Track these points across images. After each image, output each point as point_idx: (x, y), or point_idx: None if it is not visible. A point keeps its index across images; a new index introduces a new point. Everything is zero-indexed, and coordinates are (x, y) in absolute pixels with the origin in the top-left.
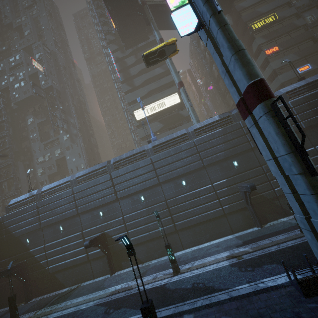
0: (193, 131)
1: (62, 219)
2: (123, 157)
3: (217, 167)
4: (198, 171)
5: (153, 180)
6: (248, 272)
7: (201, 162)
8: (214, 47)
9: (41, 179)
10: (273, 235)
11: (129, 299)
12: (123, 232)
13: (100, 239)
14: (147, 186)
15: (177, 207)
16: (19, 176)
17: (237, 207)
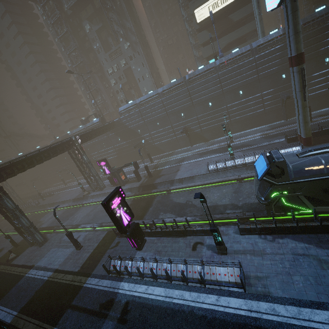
0: (256, 47)
1: (158, 119)
2: (196, 74)
3: (269, 80)
4: (253, 83)
5: (219, 91)
6: (269, 139)
7: (257, 76)
8: (287, 16)
9: (116, 88)
10: (290, 124)
11: (209, 151)
12: (197, 125)
13: (185, 129)
14: (214, 96)
15: (234, 109)
16: (99, 87)
17: (275, 108)
